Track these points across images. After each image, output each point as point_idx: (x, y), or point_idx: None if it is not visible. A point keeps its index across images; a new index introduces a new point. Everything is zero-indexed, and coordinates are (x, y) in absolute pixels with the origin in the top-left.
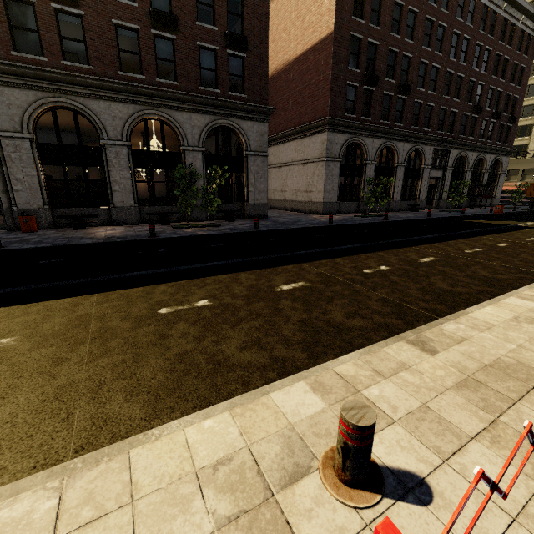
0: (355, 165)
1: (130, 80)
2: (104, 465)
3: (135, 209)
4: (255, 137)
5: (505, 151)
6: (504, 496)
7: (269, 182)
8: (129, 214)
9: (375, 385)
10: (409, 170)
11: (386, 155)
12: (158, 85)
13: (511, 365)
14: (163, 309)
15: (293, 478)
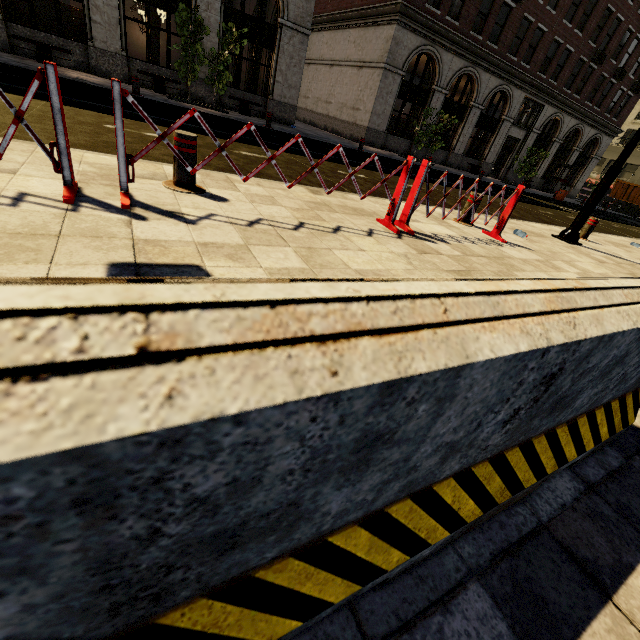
0: (421, 88)
1: None
2: (18, 143)
3: (122, 60)
4: None
5: (610, 129)
6: (243, 179)
7: (314, 85)
8: (114, 63)
9: (249, 185)
10: (486, 118)
11: (464, 87)
12: None
13: (366, 211)
14: (109, 125)
15: (145, 178)
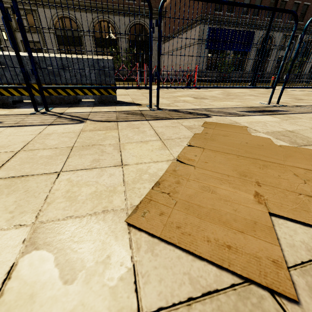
0: None
1: (92, 0)
2: None
3: None
4: (156, 29)
5: None
6: None
7: (175, 59)
8: None
9: None
10: None
11: None
12: (105, 1)
13: None
14: None
15: None
